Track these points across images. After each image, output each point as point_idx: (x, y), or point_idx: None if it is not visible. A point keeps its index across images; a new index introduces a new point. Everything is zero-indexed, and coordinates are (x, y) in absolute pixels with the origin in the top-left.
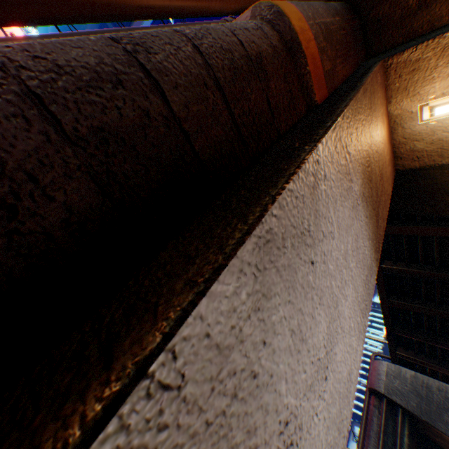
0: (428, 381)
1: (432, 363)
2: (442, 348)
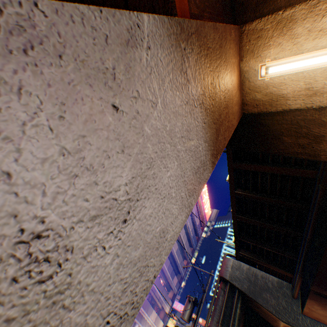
0: (256, 271)
1: (260, 259)
2: (267, 250)
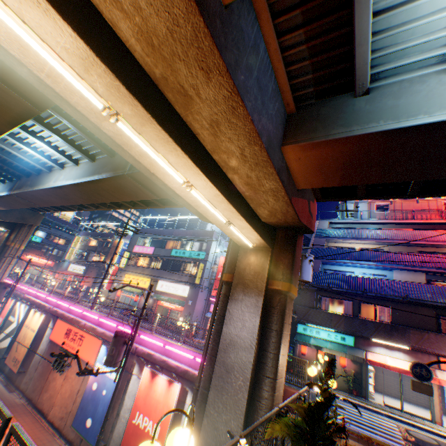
0: None
1: None
2: None
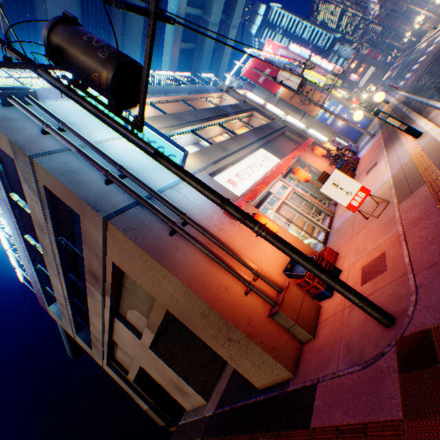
0: None
1: None
2: None
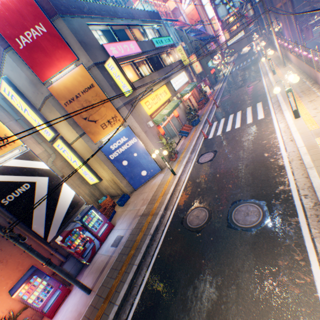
0: None
1: None
2: None
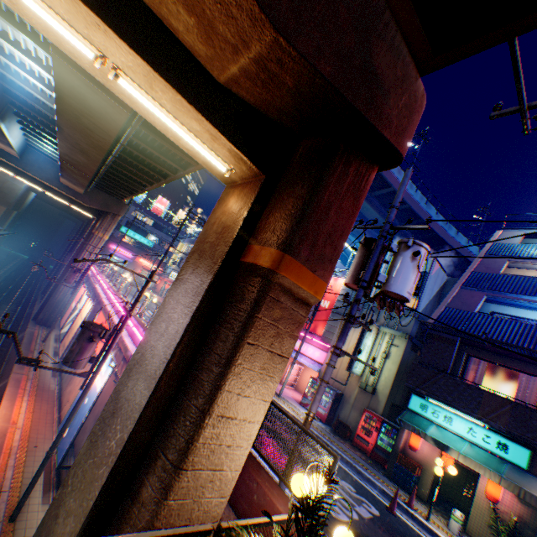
0: None
1: None
2: None
